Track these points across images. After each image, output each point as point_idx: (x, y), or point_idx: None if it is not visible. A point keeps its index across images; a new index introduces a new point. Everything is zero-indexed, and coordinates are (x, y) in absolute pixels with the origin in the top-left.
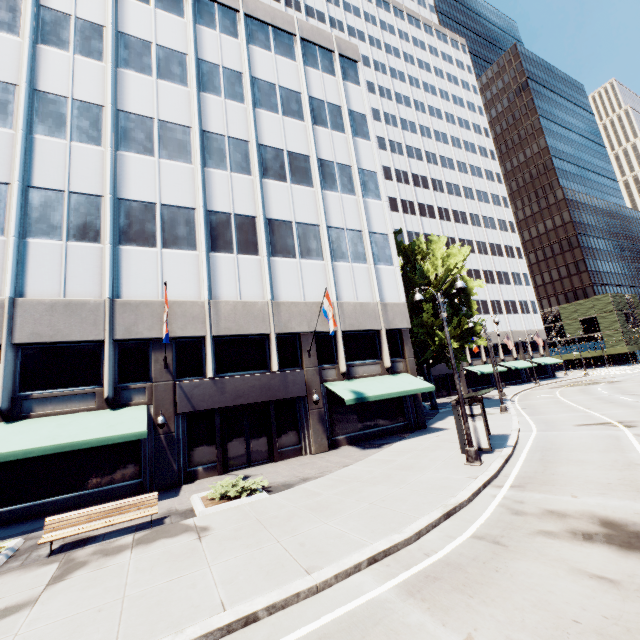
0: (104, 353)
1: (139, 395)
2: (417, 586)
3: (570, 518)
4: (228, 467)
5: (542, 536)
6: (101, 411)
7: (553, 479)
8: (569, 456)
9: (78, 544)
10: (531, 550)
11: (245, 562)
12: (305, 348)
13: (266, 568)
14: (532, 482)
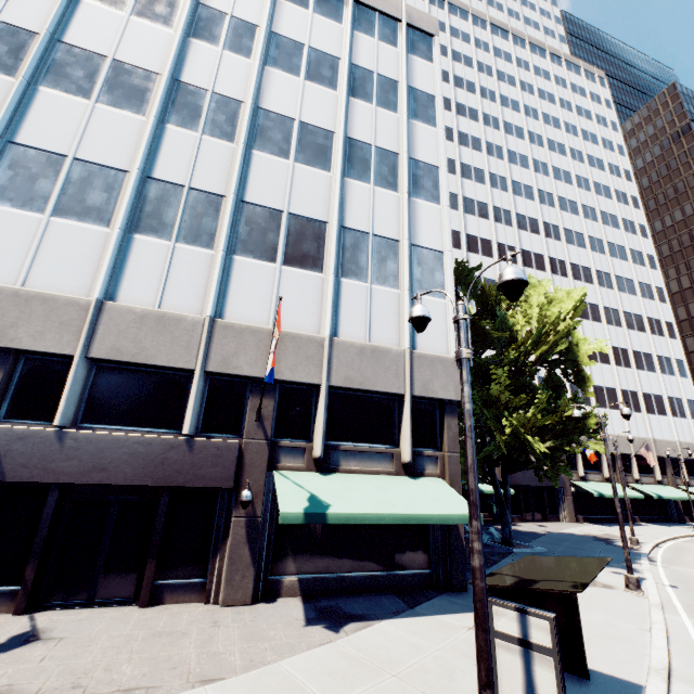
0: None
1: None
2: None
3: None
4: (46, 599)
5: None
6: None
7: None
8: None
9: None
10: None
11: None
12: (254, 404)
13: None
14: None
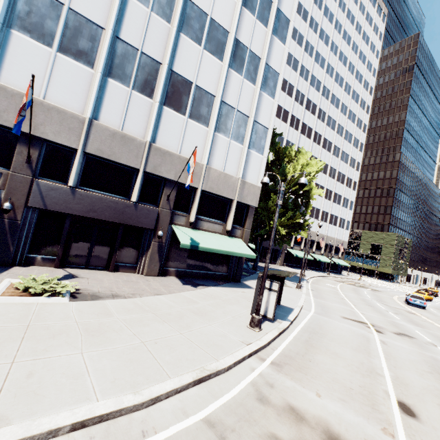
0: None
1: None
2: None
3: (306, 425)
4: (66, 263)
5: None
6: None
7: (308, 367)
8: (329, 345)
9: None
10: None
11: None
12: (166, 192)
13: None
14: (290, 364)
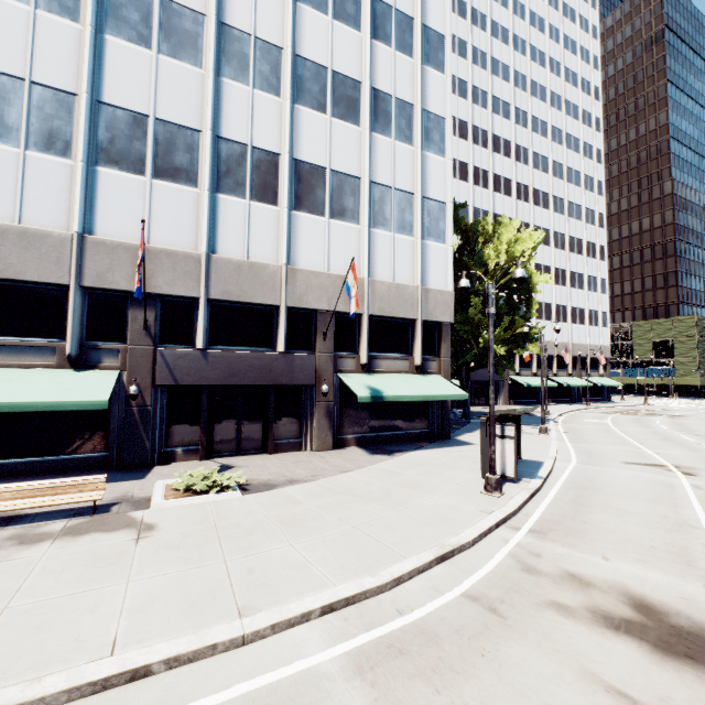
0: (69, 301)
1: (110, 357)
2: (372, 660)
3: (595, 590)
4: (213, 452)
5: (554, 611)
6: (61, 370)
7: (583, 529)
8: (609, 501)
9: (0, 522)
10: (535, 630)
11: (172, 584)
12: (321, 329)
13: (193, 598)
14: (557, 529)
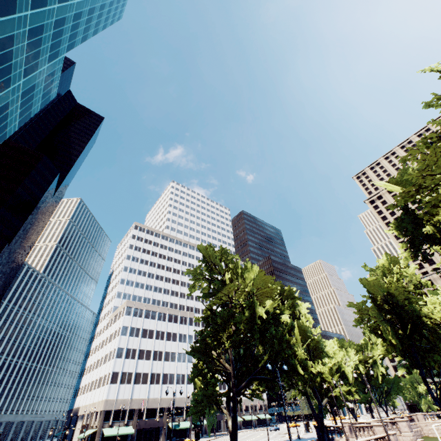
0: (127, 412)
1: (130, 423)
2: None
3: None
4: None
5: None
6: (124, 426)
7: None
8: None
9: None
10: None
11: None
12: (165, 412)
13: None
14: None
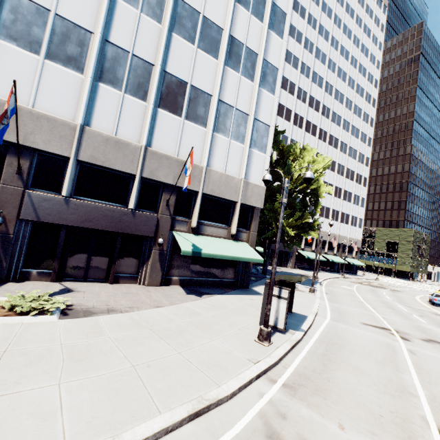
0: None
1: None
2: None
3: None
4: (63, 277)
5: None
6: None
7: (327, 388)
8: (349, 359)
9: None
10: None
11: None
12: (165, 197)
13: None
14: (306, 385)
